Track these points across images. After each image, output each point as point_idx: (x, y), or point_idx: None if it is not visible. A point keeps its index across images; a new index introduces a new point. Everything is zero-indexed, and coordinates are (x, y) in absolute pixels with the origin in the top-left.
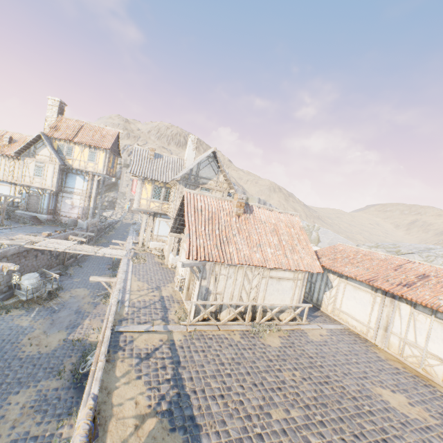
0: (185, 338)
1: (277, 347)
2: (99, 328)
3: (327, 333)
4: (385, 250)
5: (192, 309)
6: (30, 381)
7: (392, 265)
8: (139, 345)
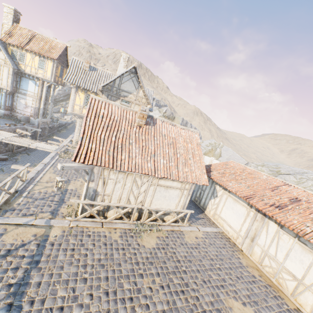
0: (63, 234)
1: (150, 248)
2: None
3: (202, 236)
4: (268, 169)
5: (80, 206)
6: None
7: (270, 185)
8: (6, 239)
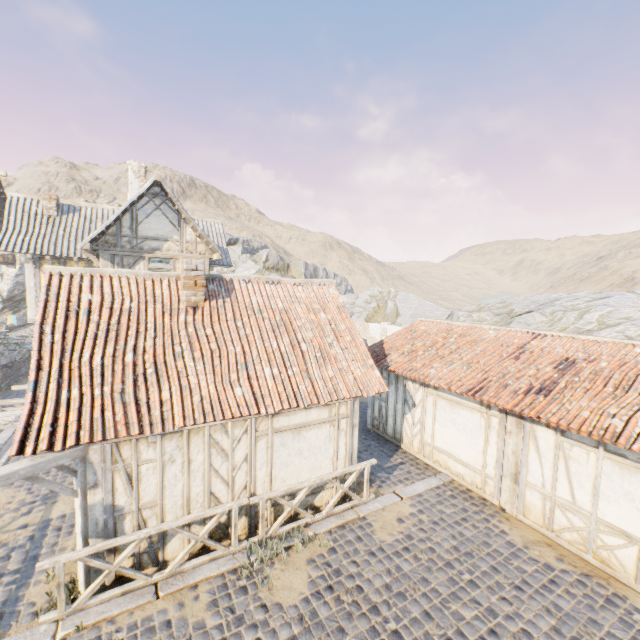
0: None
1: (297, 604)
2: None
3: (413, 510)
4: (492, 313)
5: (78, 565)
6: None
7: (510, 348)
8: None
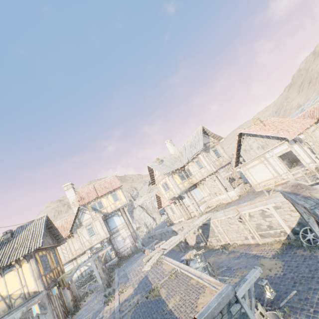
0: None
1: None
2: (268, 243)
3: None
4: None
5: (316, 161)
6: (316, 265)
7: None
8: None
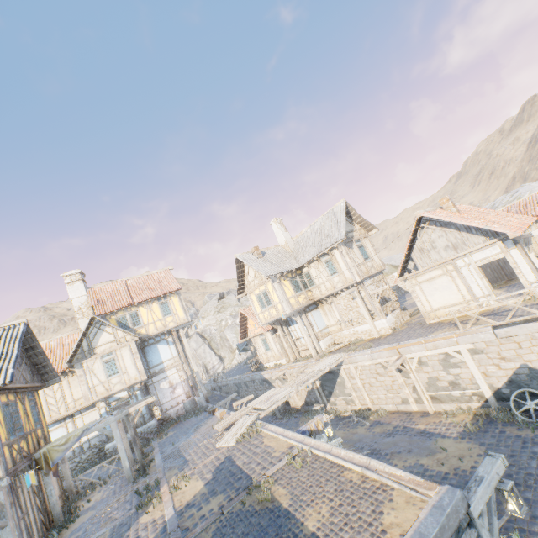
0: None
1: None
2: (448, 412)
3: None
4: None
5: None
6: None
7: None
8: None
